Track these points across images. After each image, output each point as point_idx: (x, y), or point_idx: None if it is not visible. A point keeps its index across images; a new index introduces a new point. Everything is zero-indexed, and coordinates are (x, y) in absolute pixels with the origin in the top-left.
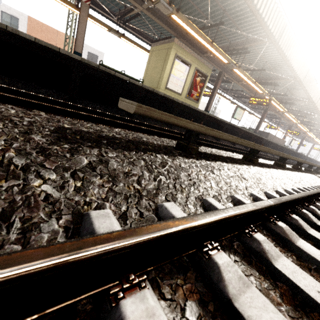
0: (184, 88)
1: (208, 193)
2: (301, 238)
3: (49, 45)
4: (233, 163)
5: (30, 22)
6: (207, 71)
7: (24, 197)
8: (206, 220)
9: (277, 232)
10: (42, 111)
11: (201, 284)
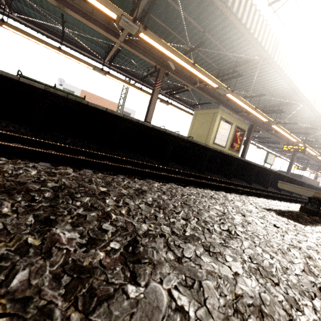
0: (227, 142)
1: None
2: None
3: (160, 128)
4: None
5: (82, 93)
6: (245, 127)
7: None
8: None
9: None
10: (195, 186)
11: None
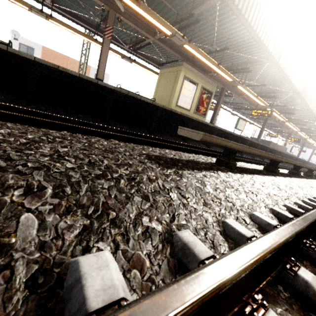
0: (192, 105)
1: (268, 203)
2: None
3: (90, 79)
4: (263, 174)
5: (44, 51)
6: (212, 89)
7: (188, 211)
8: (304, 223)
9: None
10: (102, 138)
11: (315, 269)
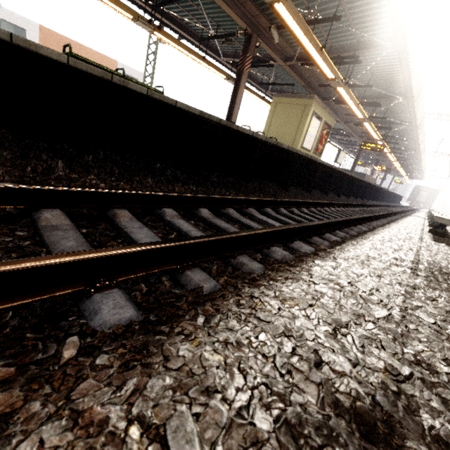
0: (313, 144)
1: None
2: None
3: (293, 150)
4: (449, 236)
5: (42, 34)
6: (332, 122)
7: None
8: None
9: None
10: (360, 222)
11: None
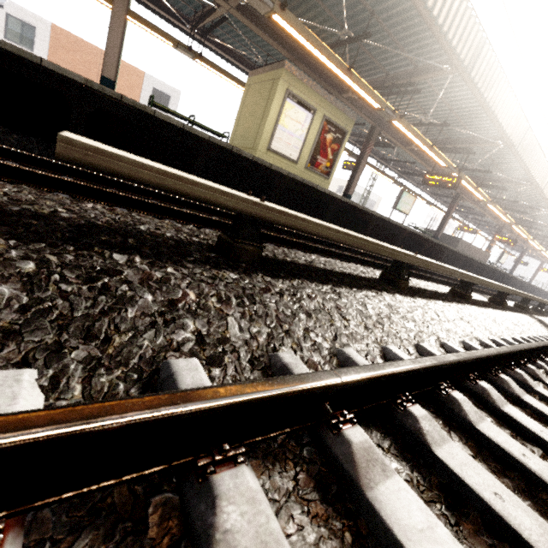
0: (303, 152)
1: (203, 346)
2: (416, 466)
3: (21, 52)
4: (344, 285)
5: (55, 35)
6: (346, 124)
7: None
8: None
9: (335, 456)
10: None
11: None
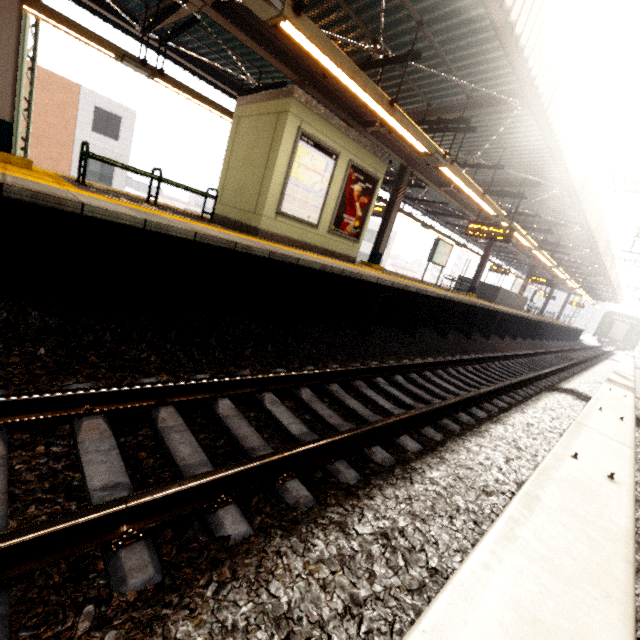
0: (325, 211)
1: None
2: None
3: None
4: None
5: None
6: (377, 169)
7: None
8: None
9: None
10: None
11: None
